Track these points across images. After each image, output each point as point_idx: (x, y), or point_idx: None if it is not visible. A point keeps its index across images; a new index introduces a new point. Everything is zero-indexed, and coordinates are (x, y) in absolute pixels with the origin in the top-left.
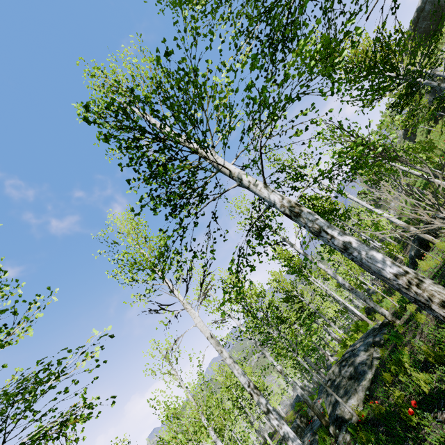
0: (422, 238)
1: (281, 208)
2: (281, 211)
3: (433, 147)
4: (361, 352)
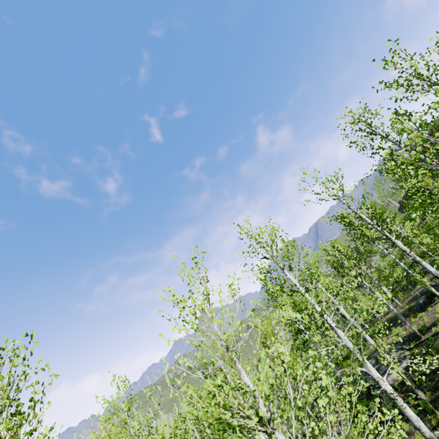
0: (434, 293)
1: (435, 274)
2: (434, 275)
3: (437, 235)
4: (393, 352)
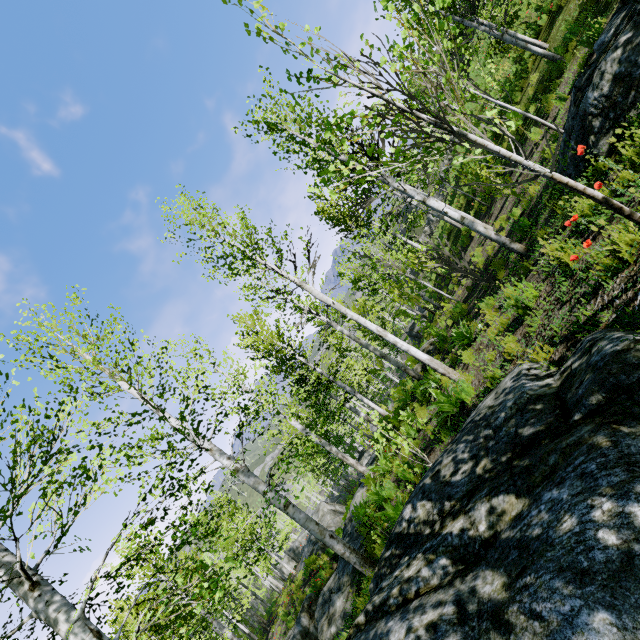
0: None
1: None
2: None
3: None
4: None
